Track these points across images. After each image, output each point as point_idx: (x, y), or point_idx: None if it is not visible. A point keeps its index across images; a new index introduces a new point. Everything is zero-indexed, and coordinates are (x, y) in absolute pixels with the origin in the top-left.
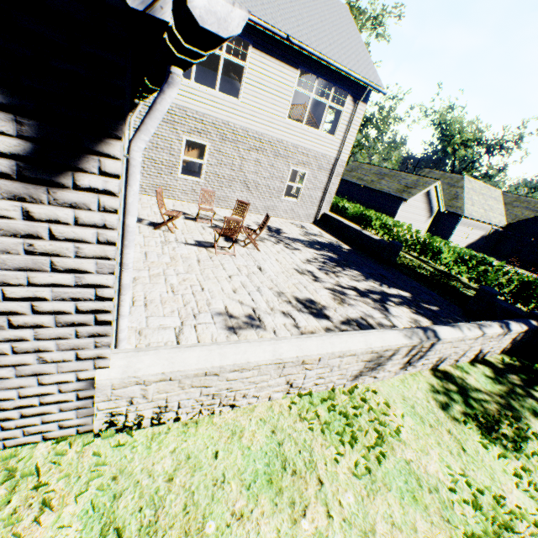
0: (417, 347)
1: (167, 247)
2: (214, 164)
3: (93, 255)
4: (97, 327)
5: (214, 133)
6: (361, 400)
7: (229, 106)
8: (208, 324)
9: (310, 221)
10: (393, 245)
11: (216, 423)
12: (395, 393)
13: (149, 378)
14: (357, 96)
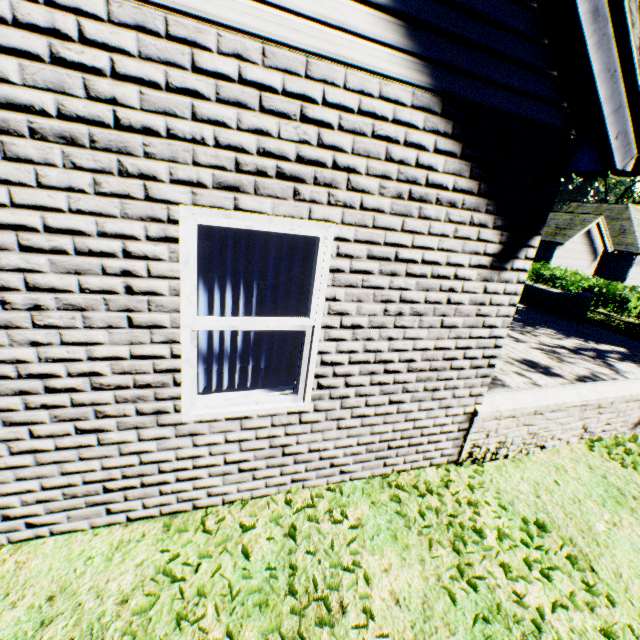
0: None
1: None
2: None
3: (502, 315)
4: (486, 369)
5: None
6: None
7: None
8: None
9: None
10: (582, 296)
11: (535, 461)
12: None
13: (504, 413)
14: None
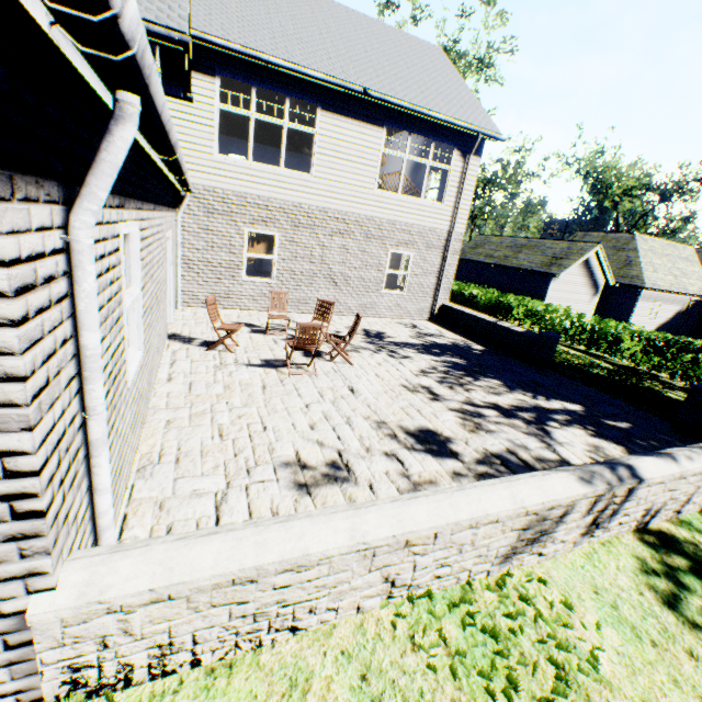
0: (605, 497)
1: (222, 372)
2: (288, 258)
3: None
4: (17, 523)
5: (284, 219)
6: (521, 599)
7: (299, 184)
8: (268, 482)
9: (424, 317)
10: (546, 337)
11: (264, 664)
12: (579, 581)
13: (127, 601)
14: (466, 149)
